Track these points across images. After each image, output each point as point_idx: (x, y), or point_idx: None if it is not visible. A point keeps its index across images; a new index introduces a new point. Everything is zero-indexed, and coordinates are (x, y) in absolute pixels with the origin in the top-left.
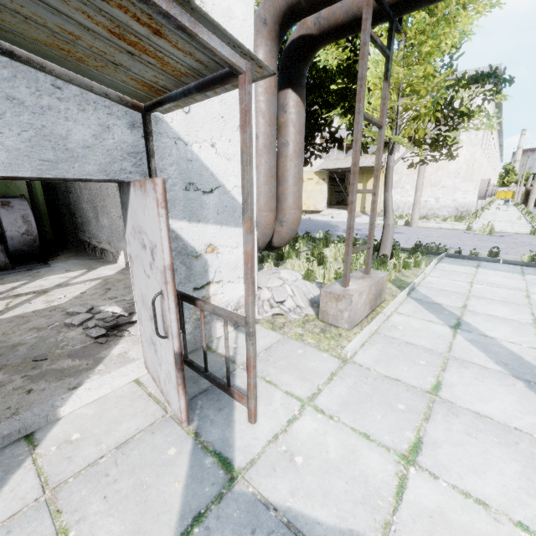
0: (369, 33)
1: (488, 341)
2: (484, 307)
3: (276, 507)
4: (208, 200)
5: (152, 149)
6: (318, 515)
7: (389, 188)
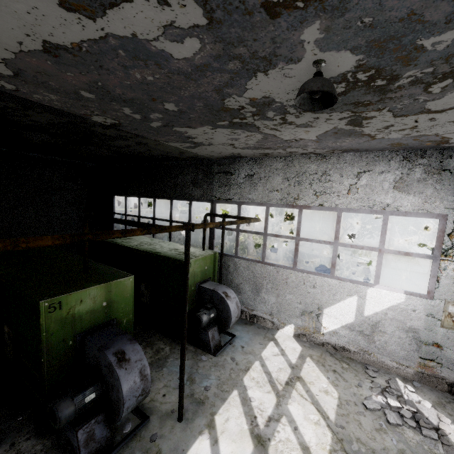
0: None
1: None
2: None
3: None
4: None
5: None
6: None
7: None
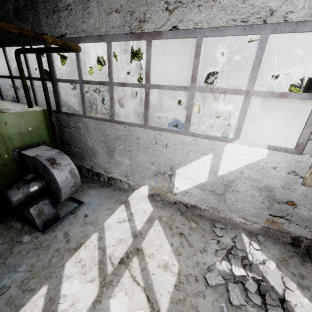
0: None
1: None
2: None
3: None
4: None
5: None
6: None
7: None
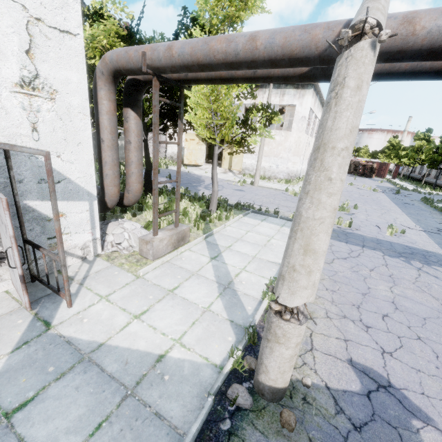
0: (158, 99)
1: (222, 265)
2: (239, 247)
3: (65, 336)
4: (57, 187)
5: (10, 165)
6: (83, 337)
7: (215, 168)
